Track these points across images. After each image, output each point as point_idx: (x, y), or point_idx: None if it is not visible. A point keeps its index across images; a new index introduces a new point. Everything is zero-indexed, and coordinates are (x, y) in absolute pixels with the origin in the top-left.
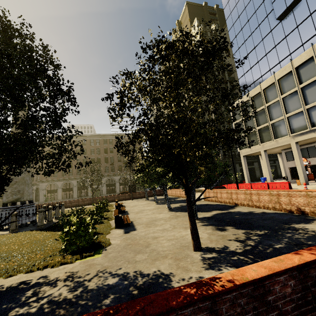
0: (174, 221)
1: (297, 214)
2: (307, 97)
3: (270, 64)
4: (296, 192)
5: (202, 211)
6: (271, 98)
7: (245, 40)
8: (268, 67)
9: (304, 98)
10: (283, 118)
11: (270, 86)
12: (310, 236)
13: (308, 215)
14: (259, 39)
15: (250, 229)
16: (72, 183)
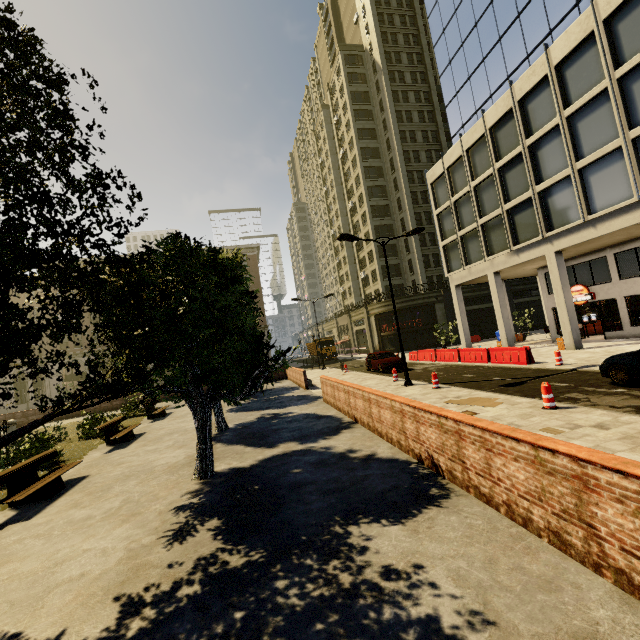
0: (151, 485)
1: (429, 468)
2: (580, 140)
3: (508, 63)
4: (425, 414)
5: (263, 444)
6: (507, 147)
7: (456, 6)
8: (504, 71)
9: (574, 144)
10: (529, 195)
11: (504, 119)
12: (319, 602)
13: (444, 476)
14: (486, 1)
15: (236, 541)
16: None
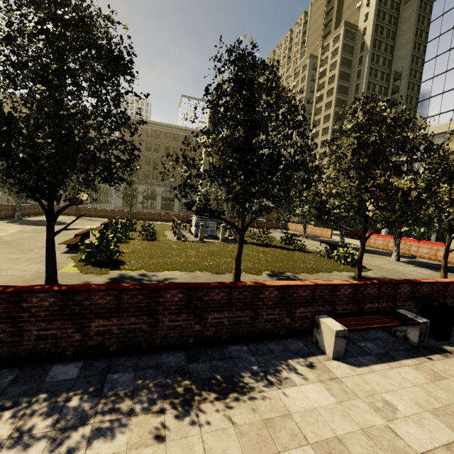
0: (380, 260)
1: None
2: None
3: None
4: None
5: (388, 256)
6: None
7: (451, 47)
8: None
9: None
10: None
11: None
12: None
13: None
14: None
15: None
16: (156, 191)
